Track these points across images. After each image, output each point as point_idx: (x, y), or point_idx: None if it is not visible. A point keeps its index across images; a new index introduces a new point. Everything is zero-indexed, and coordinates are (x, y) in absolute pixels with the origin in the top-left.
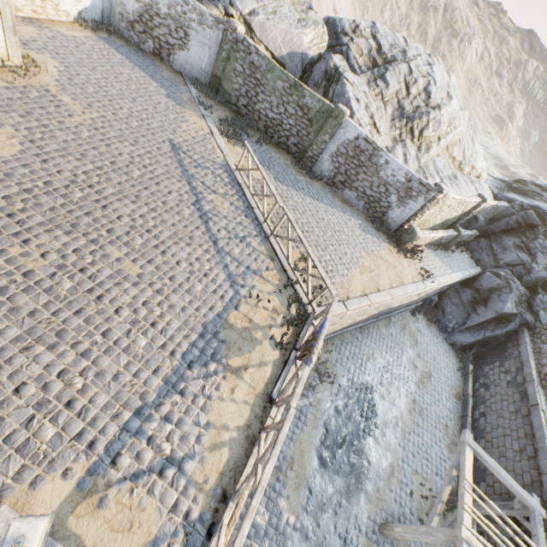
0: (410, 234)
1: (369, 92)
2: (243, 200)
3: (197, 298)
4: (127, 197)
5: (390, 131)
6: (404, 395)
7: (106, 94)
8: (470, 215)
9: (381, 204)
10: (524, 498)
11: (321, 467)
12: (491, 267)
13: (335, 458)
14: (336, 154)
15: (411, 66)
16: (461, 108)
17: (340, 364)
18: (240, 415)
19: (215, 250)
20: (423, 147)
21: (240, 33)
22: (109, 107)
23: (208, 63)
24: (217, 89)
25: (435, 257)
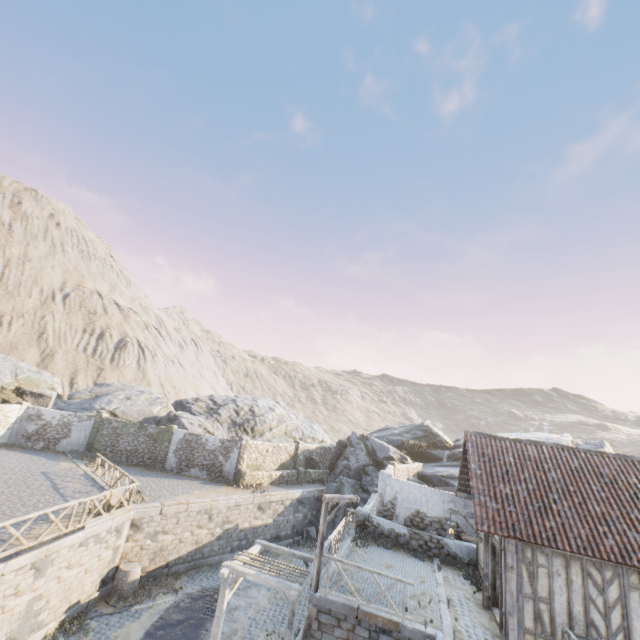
0: (239, 472)
1: (205, 420)
2: (93, 482)
3: (39, 507)
4: (2, 487)
5: (228, 434)
6: (265, 590)
7: (0, 463)
8: (300, 456)
9: (217, 466)
10: (304, 556)
11: (149, 638)
12: (333, 481)
13: (167, 632)
14: (177, 450)
15: (239, 403)
16: (294, 414)
17: (191, 583)
18: (53, 531)
19: (61, 496)
20: (258, 435)
21: (105, 416)
22: (1, 466)
23: (85, 439)
24: (91, 450)
25: (278, 487)
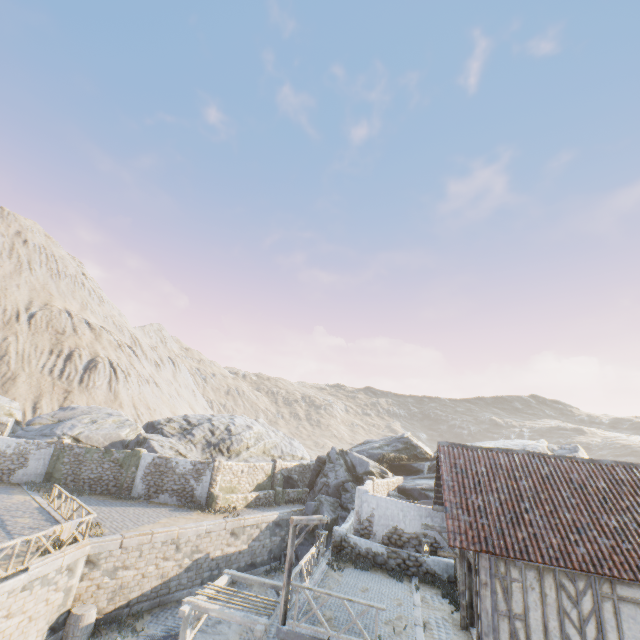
0: (211, 496)
1: (177, 441)
2: (47, 516)
3: None
4: None
5: (202, 455)
6: (237, 625)
7: None
8: (278, 475)
9: (188, 490)
10: (275, 585)
11: None
12: (312, 500)
13: None
14: (144, 475)
15: (214, 422)
16: (273, 431)
17: (155, 623)
18: None
19: (7, 534)
20: (234, 455)
21: (67, 442)
22: None
23: (44, 468)
24: (50, 480)
25: (254, 510)
